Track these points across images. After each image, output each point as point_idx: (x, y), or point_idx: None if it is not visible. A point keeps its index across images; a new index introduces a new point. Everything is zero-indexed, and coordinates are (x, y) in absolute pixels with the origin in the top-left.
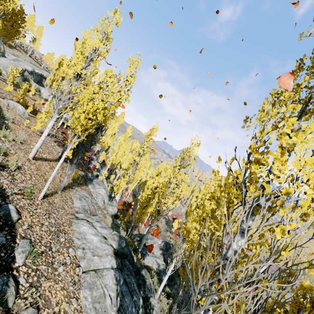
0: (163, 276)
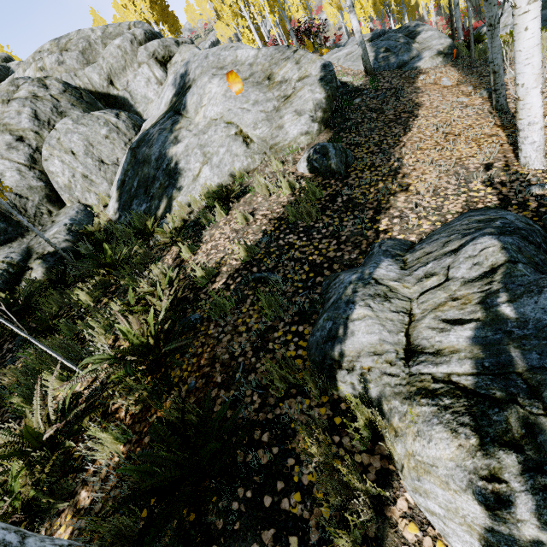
0: None
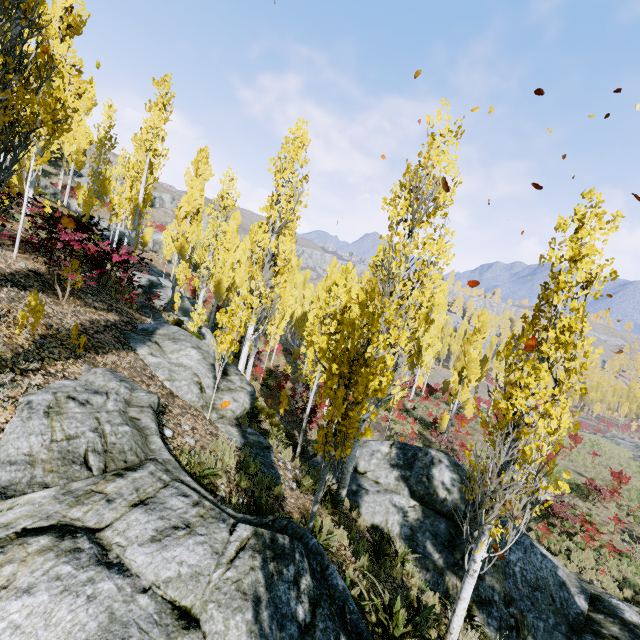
0: (426, 542)
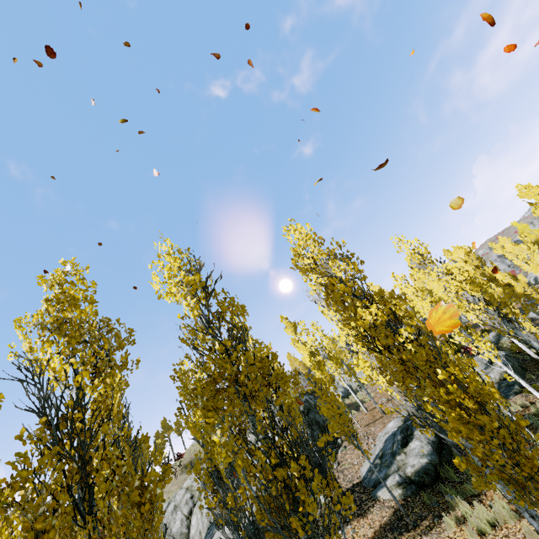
0: None
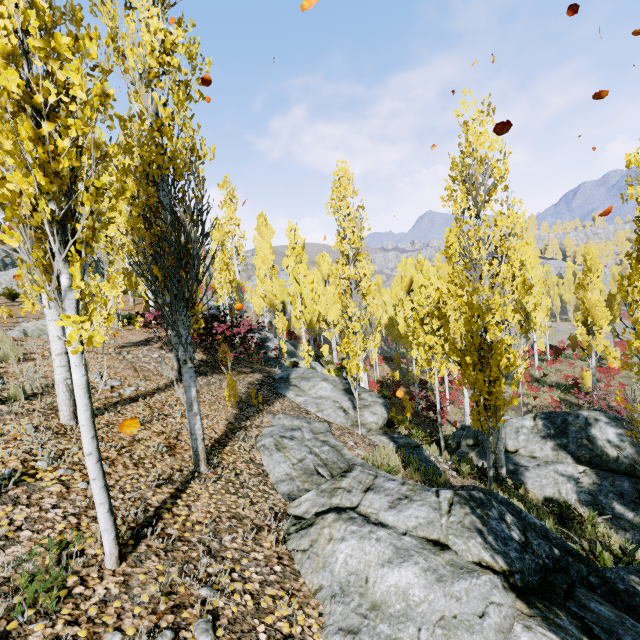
0: (612, 503)
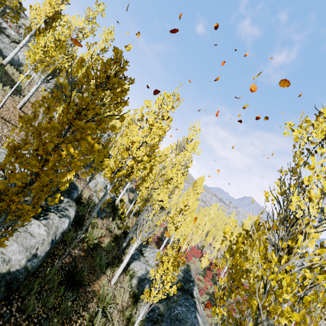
0: (147, 284)
